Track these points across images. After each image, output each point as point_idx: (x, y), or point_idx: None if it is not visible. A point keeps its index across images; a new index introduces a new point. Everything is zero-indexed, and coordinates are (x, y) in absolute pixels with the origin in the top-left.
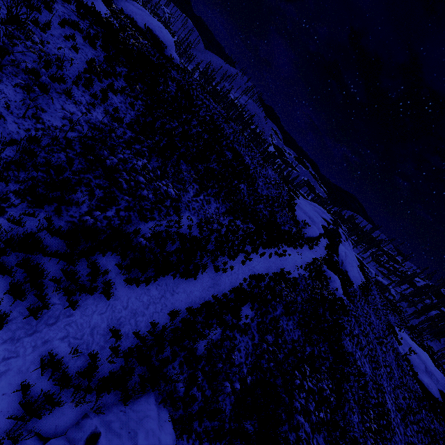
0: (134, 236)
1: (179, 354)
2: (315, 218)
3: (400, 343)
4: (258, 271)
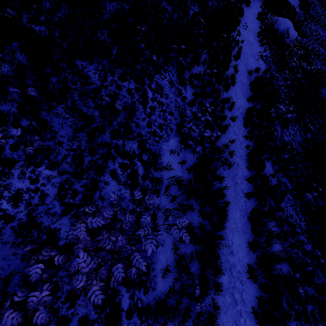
0: (166, 272)
1: (292, 314)
2: None
3: None
4: (242, 107)
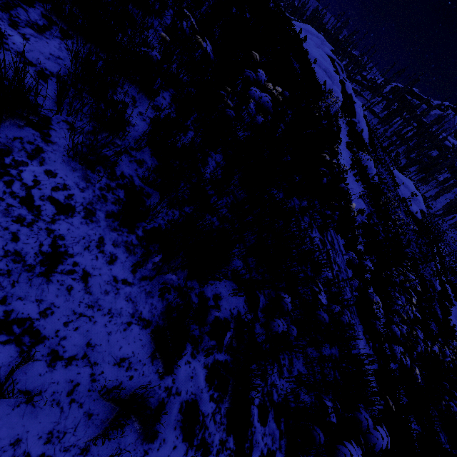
0: None
1: None
2: (330, 68)
3: (398, 186)
4: None
